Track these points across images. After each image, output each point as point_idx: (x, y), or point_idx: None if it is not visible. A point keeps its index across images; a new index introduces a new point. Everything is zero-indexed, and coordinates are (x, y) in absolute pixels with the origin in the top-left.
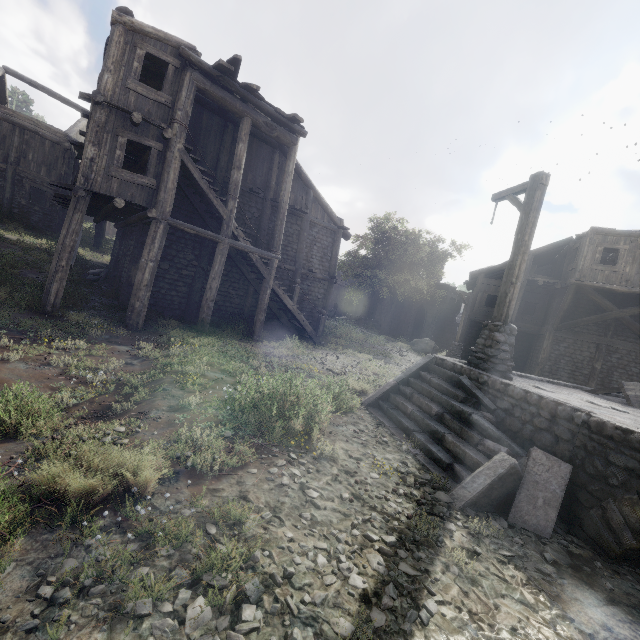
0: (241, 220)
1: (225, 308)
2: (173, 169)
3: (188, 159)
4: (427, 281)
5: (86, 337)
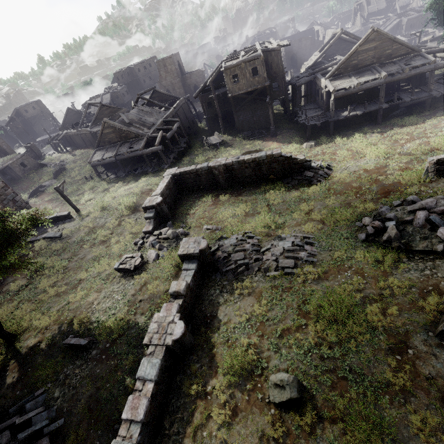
0: None
1: None
2: None
3: None
4: None
5: None
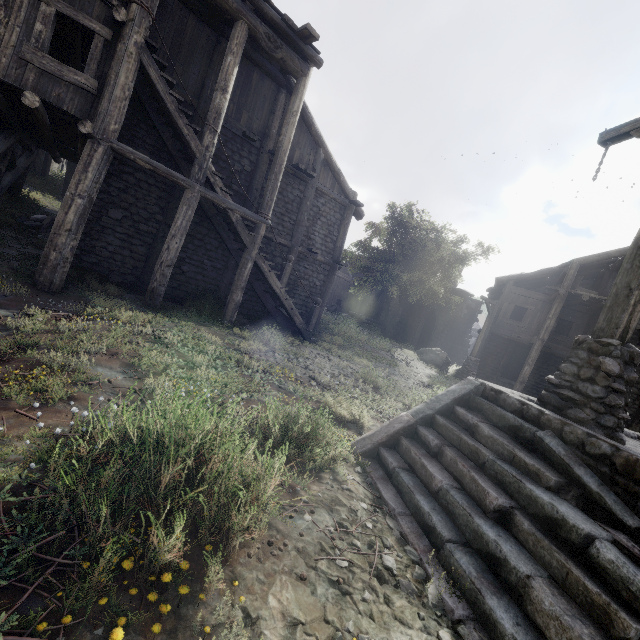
0: (227, 172)
1: (195, 281)
2: (125, 70)
3: (150, 61)
4: (443, 284)
5: None
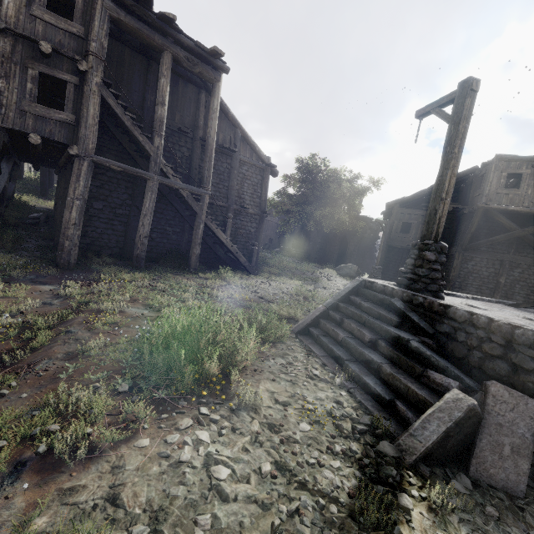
0: (172, 159)
1: (163, 244)
2: (92, 104)
3: (108, 94)
4: (348, 214)
5: (6, 278)
